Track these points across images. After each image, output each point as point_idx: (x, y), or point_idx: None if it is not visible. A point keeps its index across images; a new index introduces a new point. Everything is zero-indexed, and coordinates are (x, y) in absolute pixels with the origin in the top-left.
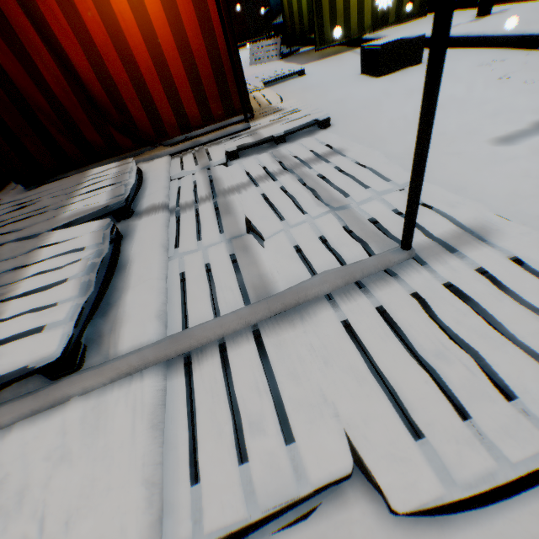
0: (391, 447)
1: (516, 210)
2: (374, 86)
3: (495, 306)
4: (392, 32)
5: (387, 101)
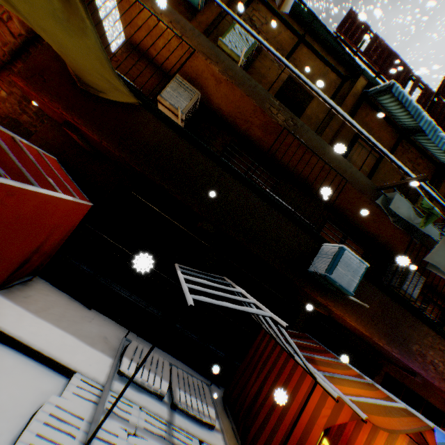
0: (59, 400)
1: None
2: None
3: None
4: None
5: None
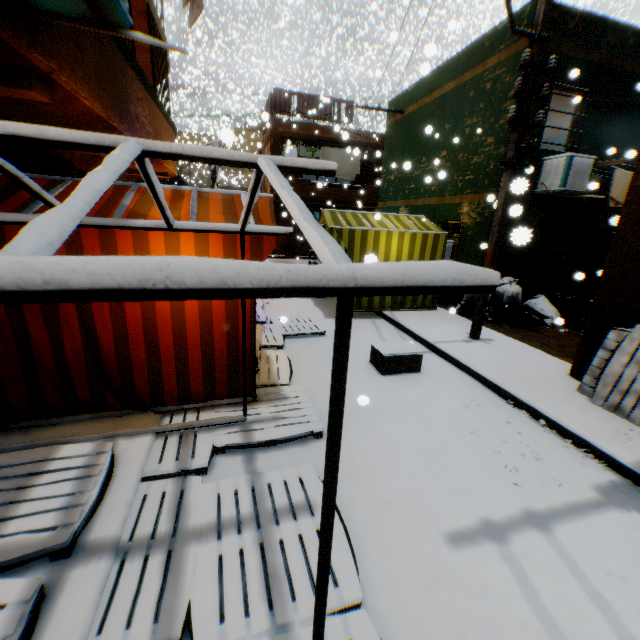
0: None
1: None
2: (375, 388)
3: None
4: (406, 318)
5: (380, 420)
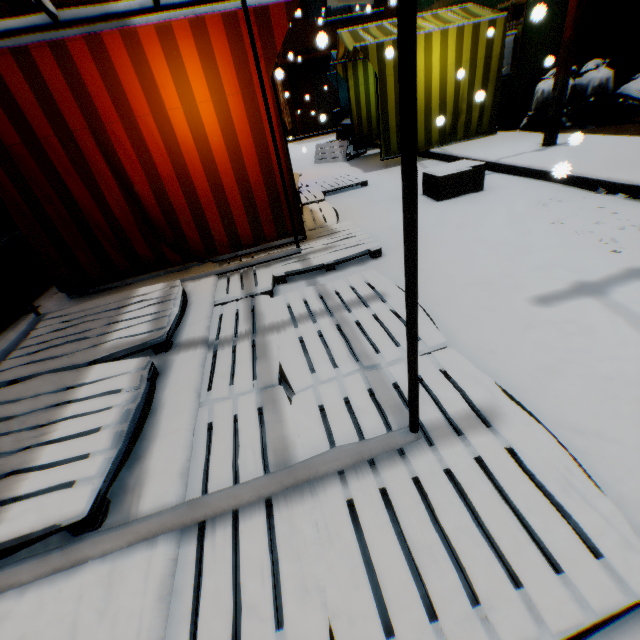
0: None
1: (536, 387)
2: (432, 212)
3: (483, 502)
4: (460, 149)
5: (442, 233)
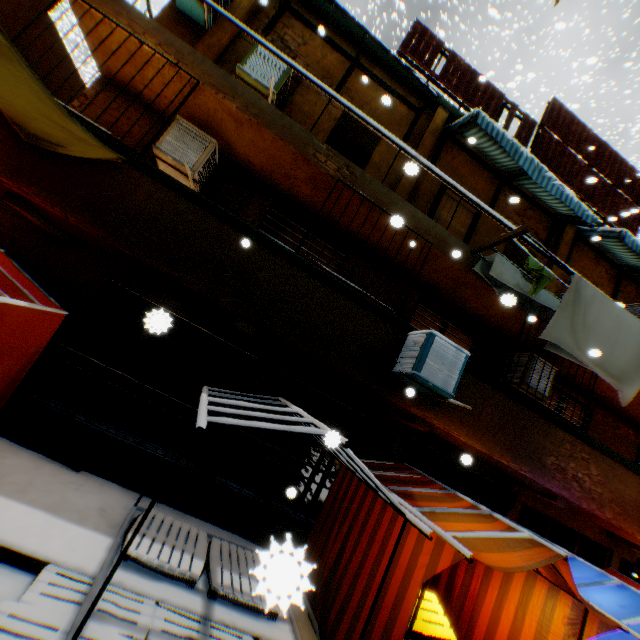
0: (16, 607)
1: None
2: None
3: None
4: None
5: None
